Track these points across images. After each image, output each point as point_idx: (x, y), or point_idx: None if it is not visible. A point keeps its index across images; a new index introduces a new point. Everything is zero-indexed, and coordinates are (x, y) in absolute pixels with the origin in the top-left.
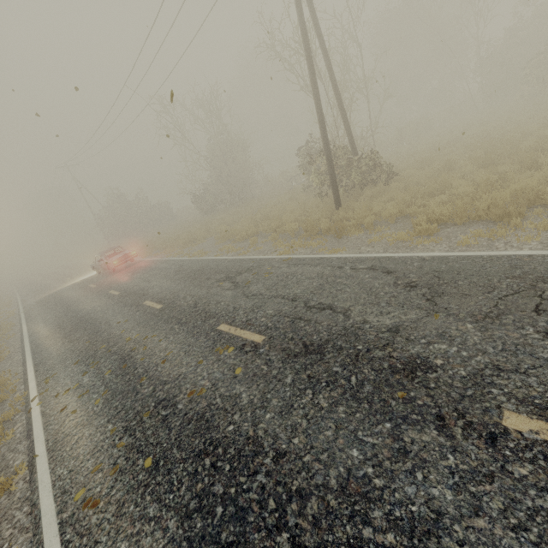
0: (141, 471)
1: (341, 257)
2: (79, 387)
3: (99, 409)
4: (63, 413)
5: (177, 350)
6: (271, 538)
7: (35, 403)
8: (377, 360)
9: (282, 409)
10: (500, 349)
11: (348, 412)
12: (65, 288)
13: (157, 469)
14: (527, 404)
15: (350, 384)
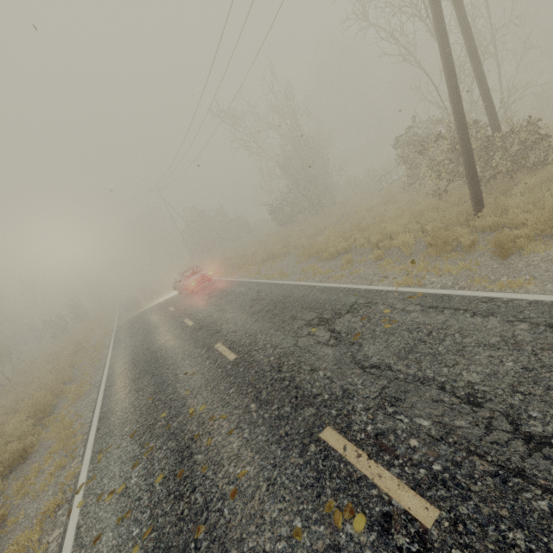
0: None
1: (538, 300)
2: (123, 493)
3: None
4: (94, 552)
5: (255, 470)
6: None
7: (78, 499)
8: None
9: None
10: None
11: None
12: (150, 309)
13: None
14: None
15: None
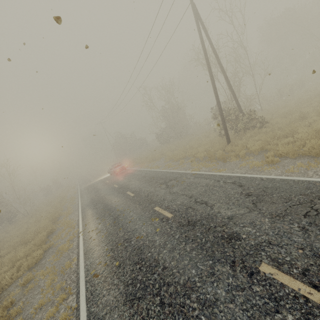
0: (114, 266)
1: (221, 174)
2: (97, 229)
3: (103, 240)
4: (90, 240)
5: (136, 217)
6: (154, 298)
7: (81, 234)
8: (217, 232)
9: (170, 249)
10: (275, 233)
11: (196, 254)
12: (96, 182)
13: (120, 266)
14: (274, 261)
15: (201, 242)
